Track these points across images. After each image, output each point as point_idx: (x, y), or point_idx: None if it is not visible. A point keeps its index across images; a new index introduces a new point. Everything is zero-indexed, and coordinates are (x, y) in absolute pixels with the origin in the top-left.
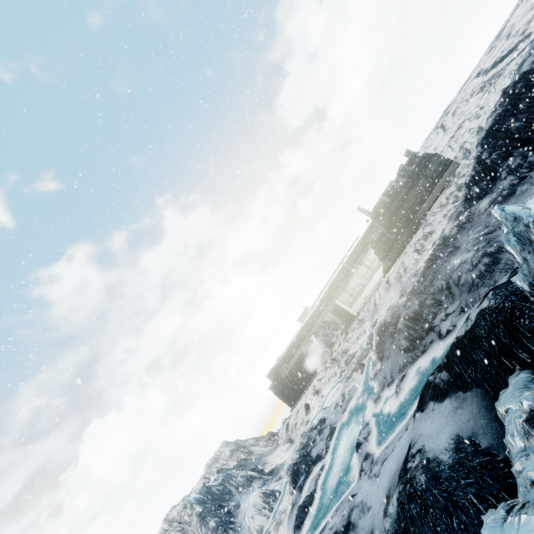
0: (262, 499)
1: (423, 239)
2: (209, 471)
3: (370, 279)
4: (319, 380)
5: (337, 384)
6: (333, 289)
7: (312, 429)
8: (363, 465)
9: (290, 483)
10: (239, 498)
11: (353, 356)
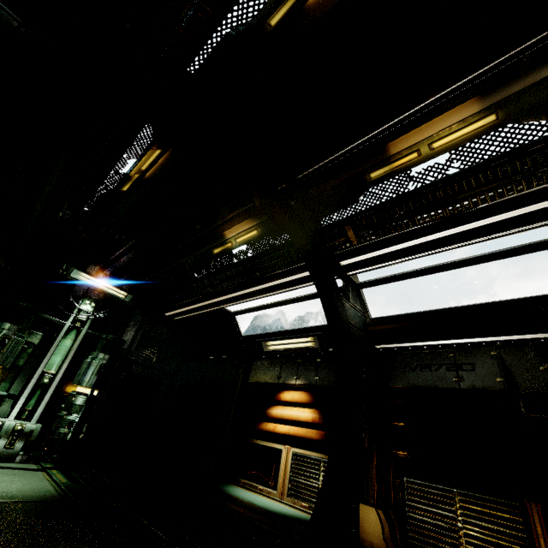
0: None
1: None
2: None
3: None
4: None
5: None
6: None
7: None
8: None
9: None
10: None
11: None
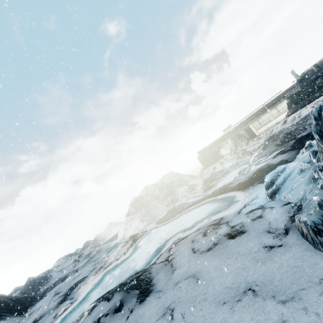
0: (188, 188)
1: (321, 101)
2: (163, 179)
3: (275, 118)
4: (225, 159)
5: (234, 161)
6: (251, 118)
7: (217, 172)
8: (240, 175)
9: (203, 184)
10: (176, 188)
11: (247, 152)
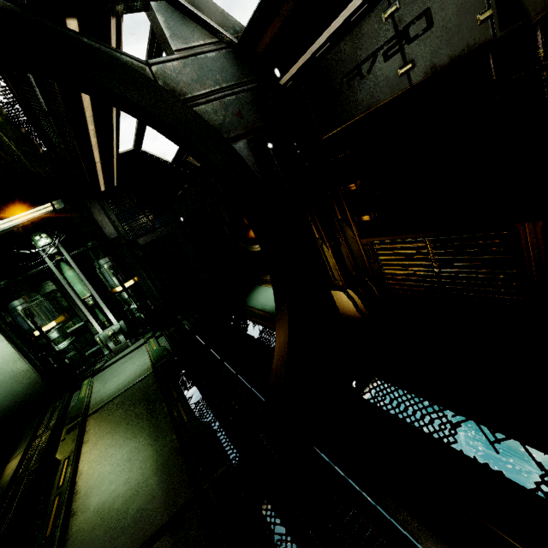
0: None
1: None
2: None
3: None
4: None
5: None
6: None
7: None
8: None
9: None
10: None
11: None
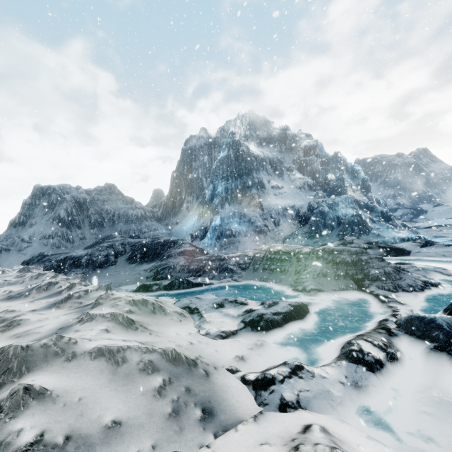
0: None
1: (107, 288)
2: None
3: None
4: None
5: None
6: None
7: None
8: None
9: None
10: None
11: None
